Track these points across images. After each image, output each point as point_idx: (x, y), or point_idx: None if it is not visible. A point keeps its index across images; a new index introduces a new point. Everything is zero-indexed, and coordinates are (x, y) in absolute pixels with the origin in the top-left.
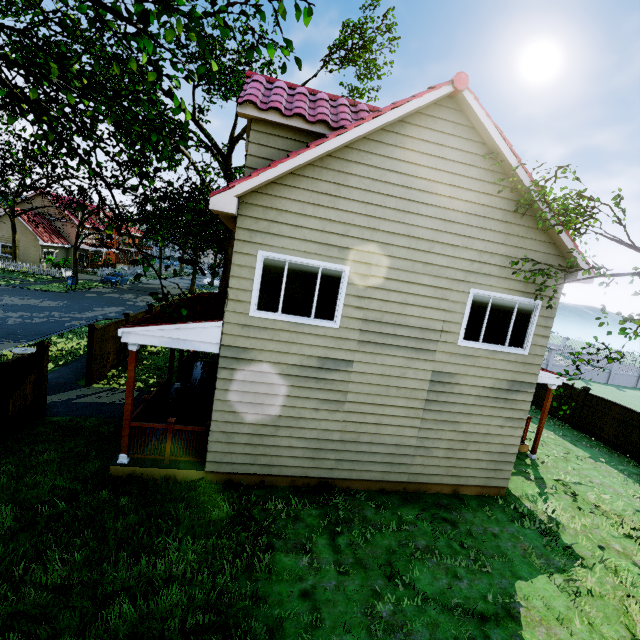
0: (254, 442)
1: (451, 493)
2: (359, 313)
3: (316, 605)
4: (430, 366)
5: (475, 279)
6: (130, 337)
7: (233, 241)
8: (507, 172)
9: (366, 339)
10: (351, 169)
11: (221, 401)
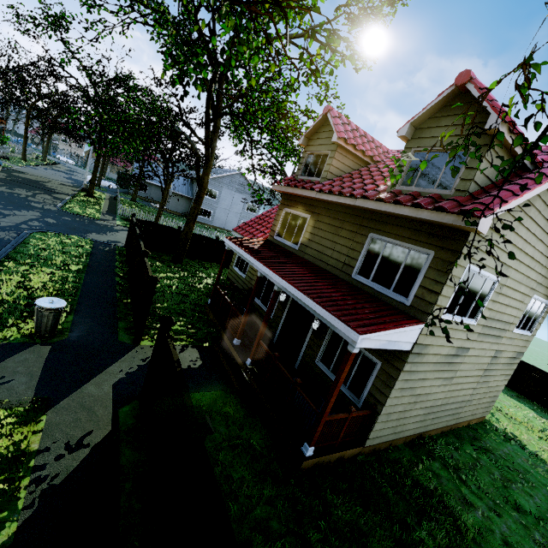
0: (400, 417)
1: (466, 425)
2: (488, 313)
3: None
4: (497, 347)
5: (538, 288)
6: (362, 342)
7: (210, 169)
8: None
9: (482, 332)
10: (536, 202)
11: (396, 389)
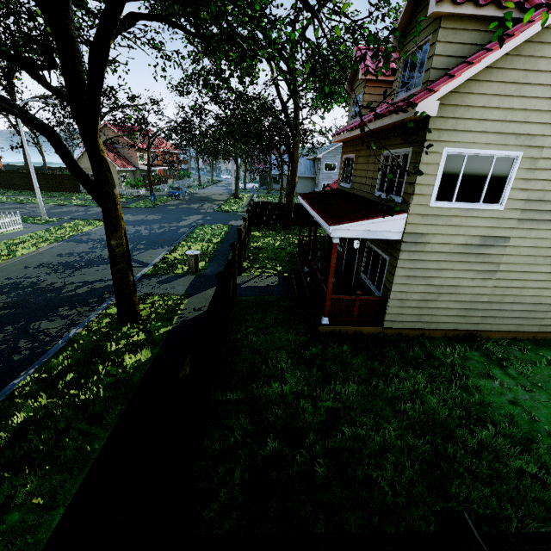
0: (420, 306)
1: None
2: (523, 194)
3: (525, 409)
4: None
5: None
6: (337, 233)
7: (297, 145)
8: None
9: (525, 217)
10: (543, 52)
11: (399, 277)
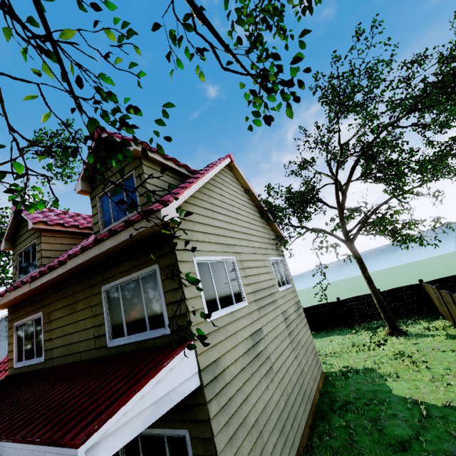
0: None
1: (319, 394)
2: (249, 288)
3: None
4: (280, 310)
5: (267, 252)
6: (98, 452)
7: None
8: (252, 199)
9: (259, 306)
10: (212, 194)
11: (223, 451)
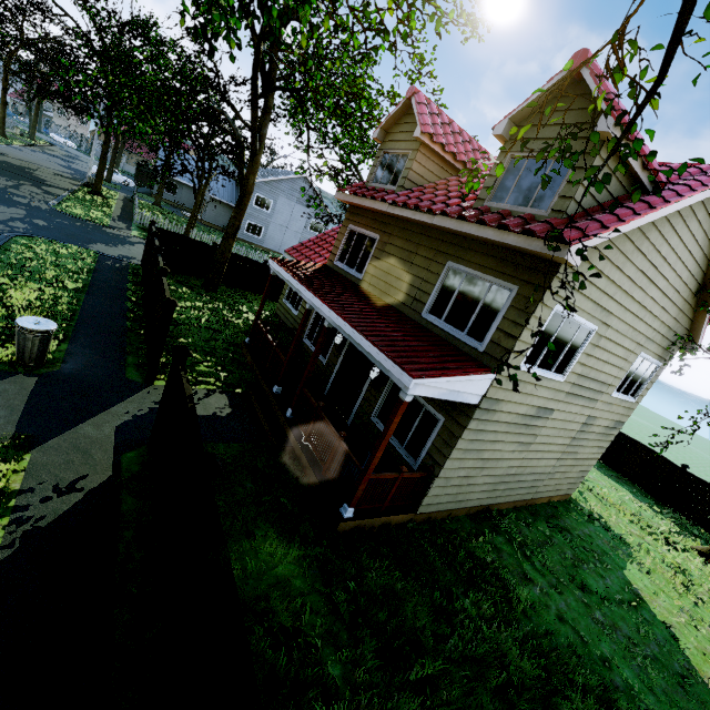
0: (462, 483)
1: (546, 502)
2: (580, 369)
3: (572, 625)
4: (590, 412)
5: (647, 345)
6: (417, 388)
7: (257, 167)
8: None
9: (572, 391)
10: (650, 233)
11: (458, 450)
